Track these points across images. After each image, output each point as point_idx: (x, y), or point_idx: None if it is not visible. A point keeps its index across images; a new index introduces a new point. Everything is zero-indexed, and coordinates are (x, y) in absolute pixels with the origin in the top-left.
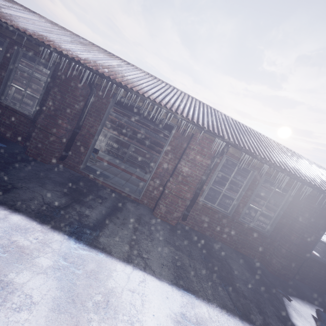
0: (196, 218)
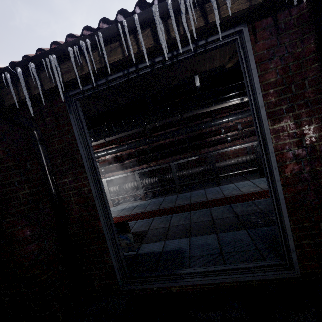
0: None
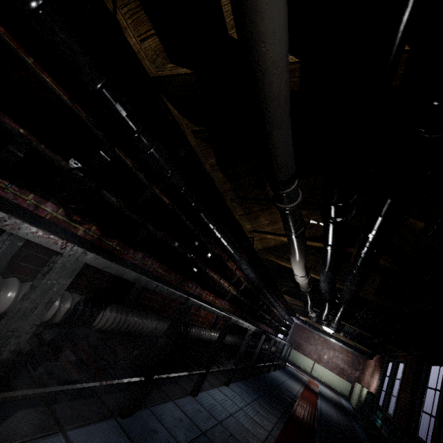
0: None
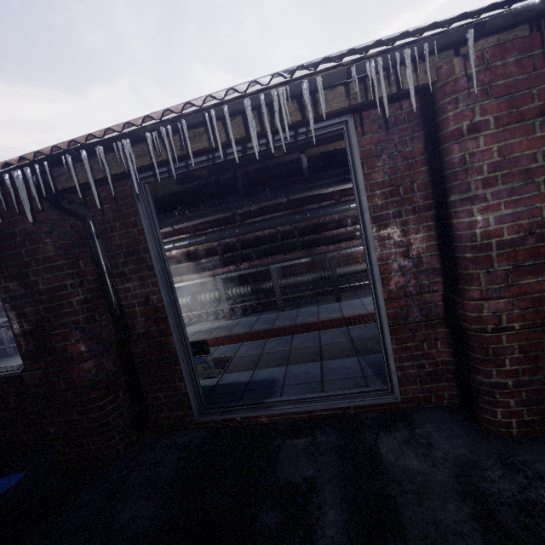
0: None
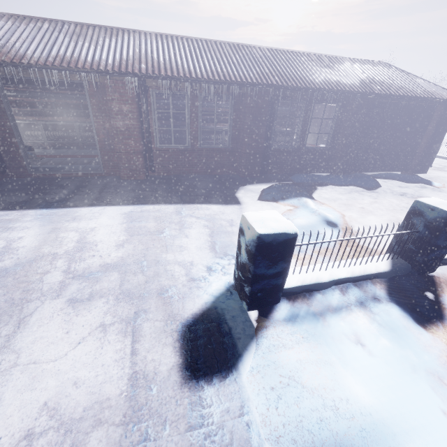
0: (163, 164)
